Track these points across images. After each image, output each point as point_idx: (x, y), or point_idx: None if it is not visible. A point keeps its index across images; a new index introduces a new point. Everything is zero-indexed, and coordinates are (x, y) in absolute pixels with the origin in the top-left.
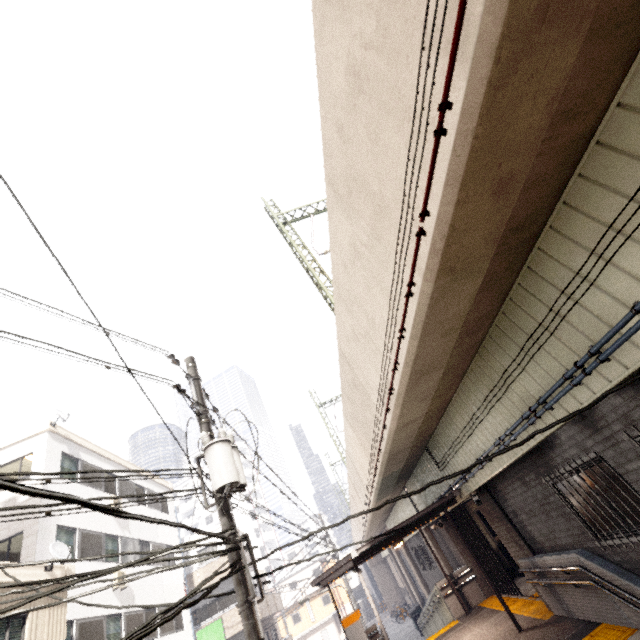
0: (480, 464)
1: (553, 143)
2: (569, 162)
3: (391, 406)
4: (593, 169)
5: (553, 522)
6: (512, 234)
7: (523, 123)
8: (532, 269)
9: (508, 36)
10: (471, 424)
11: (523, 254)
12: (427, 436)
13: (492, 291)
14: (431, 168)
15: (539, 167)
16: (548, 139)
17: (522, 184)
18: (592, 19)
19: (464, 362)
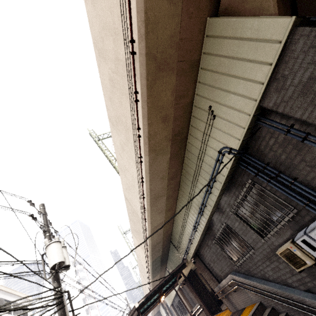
0: (190, 241)
1: (179, 105)
2: (188, 112)
3: (146, 217)
4: (195, 114)
5: (221, 262)
6: (175, 137)
7: (164, 99)
8: (188, 150)
9: (149, 74)
10: (184, 222)
11: (183, 144)
12: (169, 234)
13: (176, 159)
14: (136, 112)
15: (177, 113)
16: (176, 104)
17: (172, 118)
18: (176, 70)
19: (175, 193)
